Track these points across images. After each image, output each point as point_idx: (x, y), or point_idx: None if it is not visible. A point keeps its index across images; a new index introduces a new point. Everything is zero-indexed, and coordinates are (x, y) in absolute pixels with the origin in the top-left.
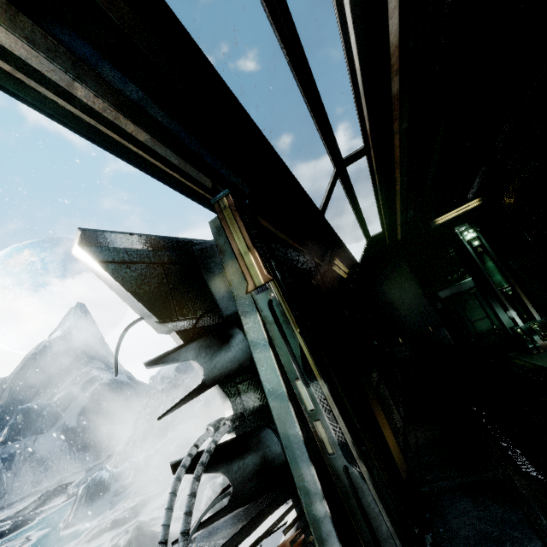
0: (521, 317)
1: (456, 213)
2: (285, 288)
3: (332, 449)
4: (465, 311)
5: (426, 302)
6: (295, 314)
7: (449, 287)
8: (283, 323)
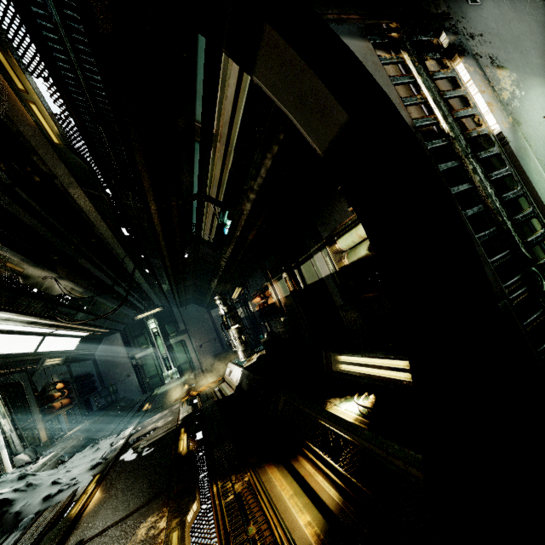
0: (169, 368)
1: (149, 313)
2: (2, 399)
3: (8, 431)
4: (147, 365)
5: (128, 361)
6: (4, 404)
7: (142, 352)
8: (0, 407)
